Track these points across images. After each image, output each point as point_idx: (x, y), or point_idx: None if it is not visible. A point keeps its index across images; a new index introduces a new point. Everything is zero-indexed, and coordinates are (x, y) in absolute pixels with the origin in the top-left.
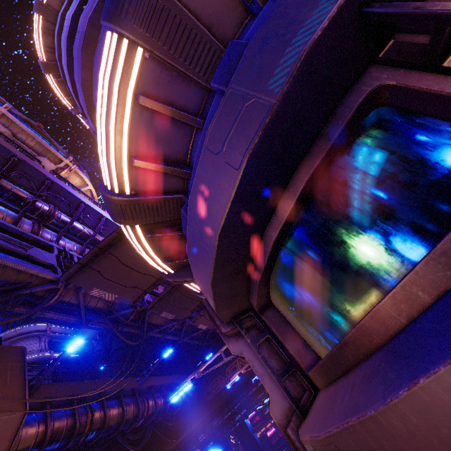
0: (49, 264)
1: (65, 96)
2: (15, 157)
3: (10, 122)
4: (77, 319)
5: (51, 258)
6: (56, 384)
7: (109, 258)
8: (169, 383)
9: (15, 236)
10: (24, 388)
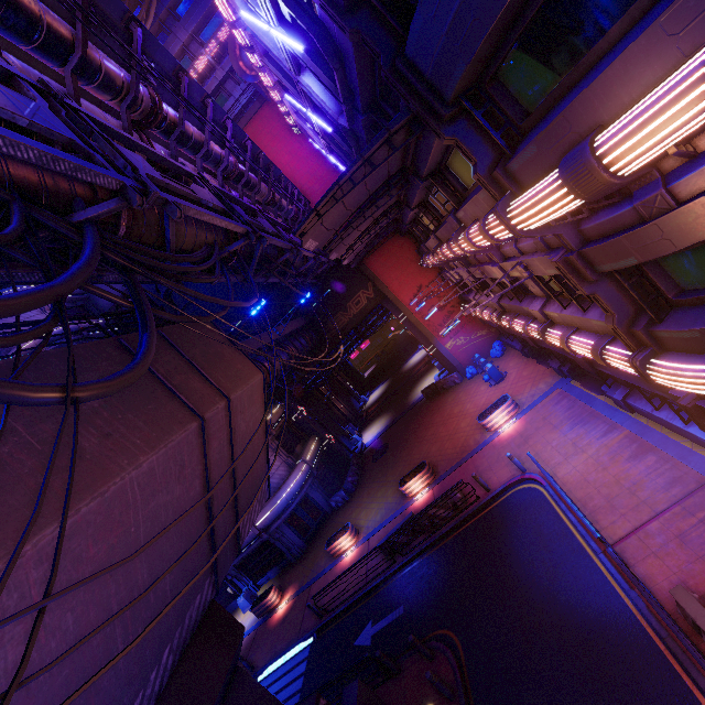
0: (221, 210)
1: None
2: None
3: None
4: (241, 278)
5: (213, 198)
6: None
7: (338, 197)
8: (295, 329)
9: None
10: (244, 356)
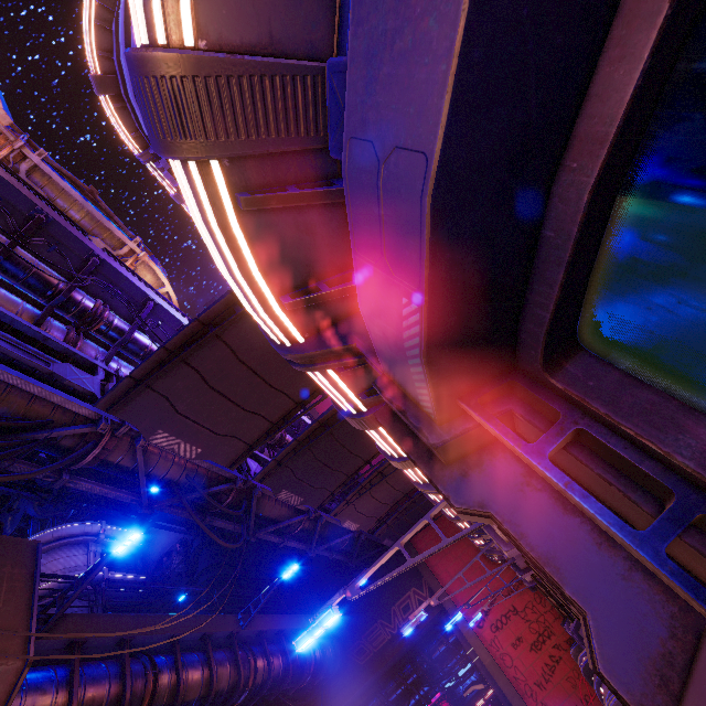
0: (87, 392)
1: (130, 133)
2: (42, 214)
3: (46, 181)
4: (133, 497)
5: (90, 382)
6: (94, 616)
7: (186, 372)
8: (293, 629)
9: (35, 346)
10: (29, 616)
